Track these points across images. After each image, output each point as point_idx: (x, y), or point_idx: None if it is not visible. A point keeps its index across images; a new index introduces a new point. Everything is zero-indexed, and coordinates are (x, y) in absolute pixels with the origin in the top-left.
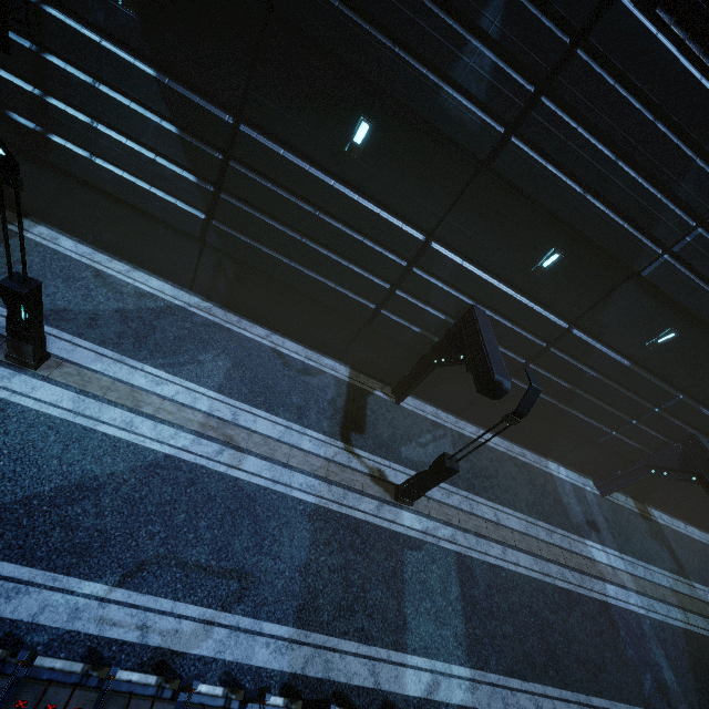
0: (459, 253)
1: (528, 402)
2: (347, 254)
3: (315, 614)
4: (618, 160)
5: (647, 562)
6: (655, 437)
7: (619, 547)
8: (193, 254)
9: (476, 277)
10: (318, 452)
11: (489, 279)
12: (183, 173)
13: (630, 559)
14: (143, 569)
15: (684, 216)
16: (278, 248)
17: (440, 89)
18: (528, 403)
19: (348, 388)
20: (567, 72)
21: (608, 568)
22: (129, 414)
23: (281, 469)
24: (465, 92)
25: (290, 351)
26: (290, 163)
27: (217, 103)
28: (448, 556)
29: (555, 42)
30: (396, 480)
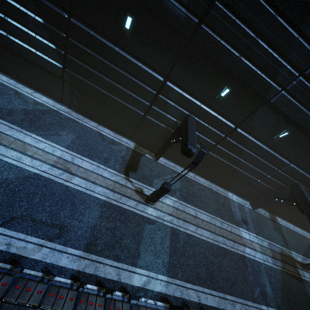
0: (181, 88)
1: (199, 158)
2: (128, 86)
3: (94, 247)
4: (257, 37)
5: (269, 240)
6: (278, 183)
7: (256, 232)
8: (60, 85)
9: (189, 100)
10: (111, 178)
11: (195, 101)
12: (49, 44)
13: (261, 238)
14: (13, 220)
15: (292, 70)
16: (96, 83)
17: None
18: (199, 158)
19: (132, 152)
20: None
21: (248, 241)
22: (20, 154)
23: (91, 184)
24: None
25: (106, 133)
26: (96, 38)
27: (60, 7)
28: (167, 228)
29: None
30: (148, 193)
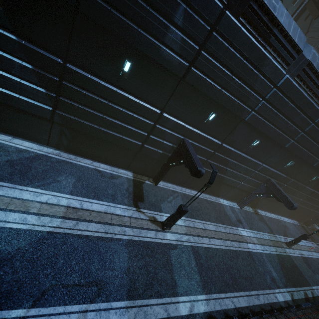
0: (175, 117)
1: (213, 177)
2: (126, 121)
3: (135, 291)
4: (232, 75)
5: (260, 231)
6: (256, 182)
7: (250, 228)
8: (47, 127)
9: (183, 126)
10: (124, 214)
11: (188, 127)
12: (37, 88)
13: (254, 232)
14: (44, 295)
15: (257, 96)
16: (92, 121)
17: (160, 47)
18: (213, 178)
19: (133, 182)
20: (210, 41)
21: (248, 237)
22: (23, 215)
23: (108, 226)
24: (171, 49)
25: (103, 169)
26: (94, 81)
27: (53, 53)
28: (188, 248)
29: (204, 29)
30: (161, 220)
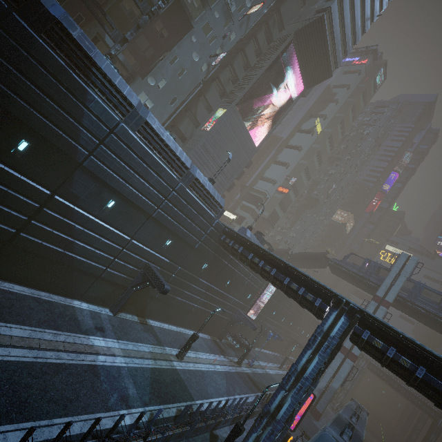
0: None
1: None
2: None
3: None
4: (45, 96)
5: (137, 342)
6: (130, 268)
7: (118, 337)
8: None
9: None
10: None
11: None
12: None
13: (125, 342)
14: None
15: (91, 137)
16: None
17: None
18: None
19: None
20: None
21: (104, 348)
22: None
23: None
24: None
25: None
26: None
27: None
28: None
29: None
30: None
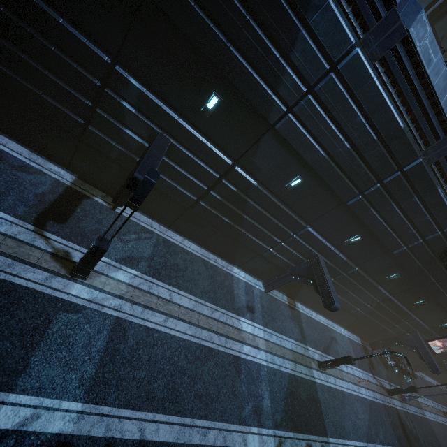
0: (145, 84)
1: (143, 191)
2: (42, 61)
3: None
4: (248, 15)
5: (281, 333)
6: (295, 255)
7: (265, 323)
8: None
9: (158, 107)
10: None
11: (168, 111)
12: None
13: (270, 331)
14: None
15: (298, 81)
16: None
17: None
18: (143, 192)
19: (66, 189)
20: None
21: (250, 336)
22: None
23: None
24: None
25: (12, 150)
26: None
27: None
28: (106, 319)
29: None
30: None
